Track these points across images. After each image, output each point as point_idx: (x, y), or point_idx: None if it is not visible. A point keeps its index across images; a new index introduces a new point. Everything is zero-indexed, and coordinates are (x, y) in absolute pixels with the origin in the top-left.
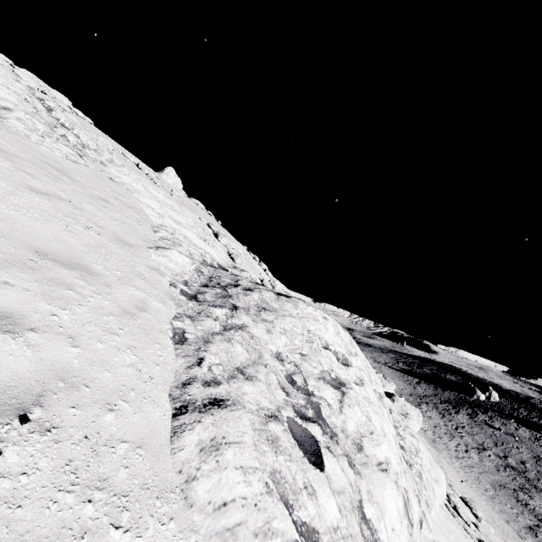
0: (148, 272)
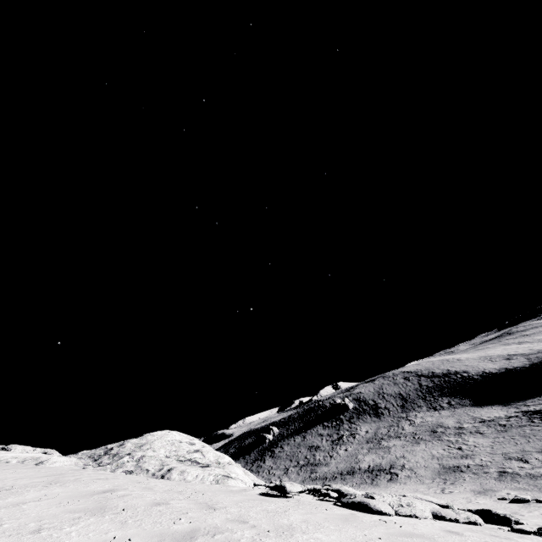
0: (70, 468)
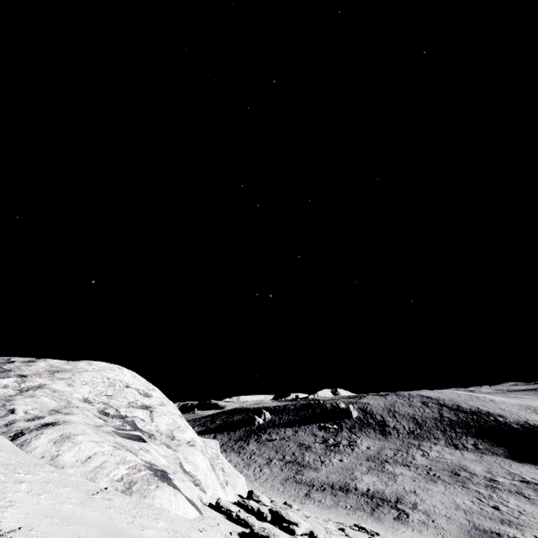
0: None
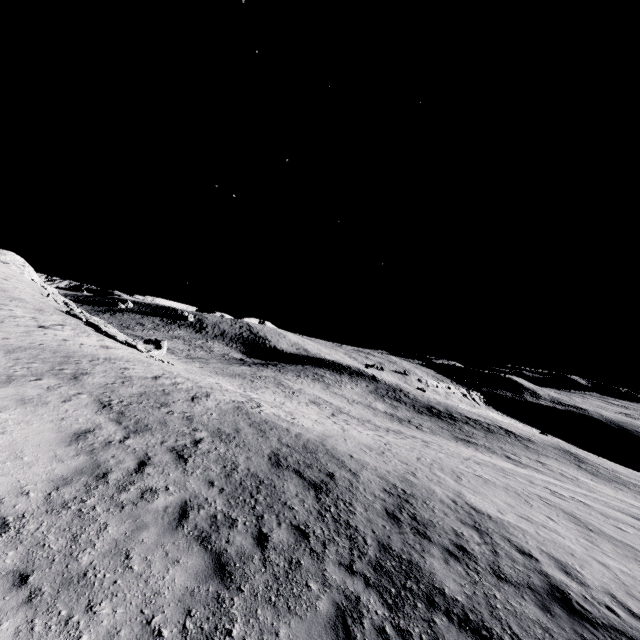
0: None
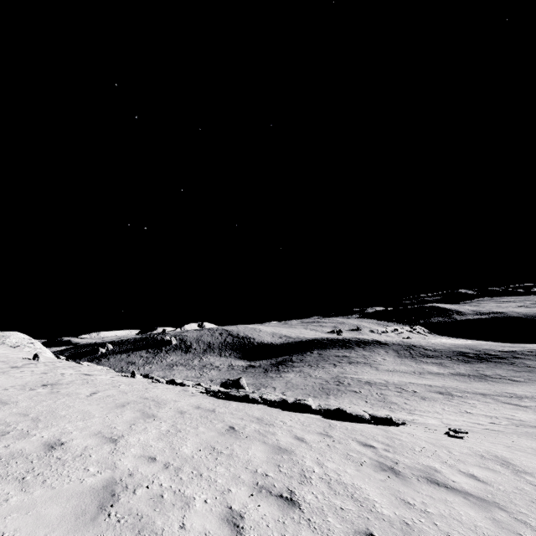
0: None
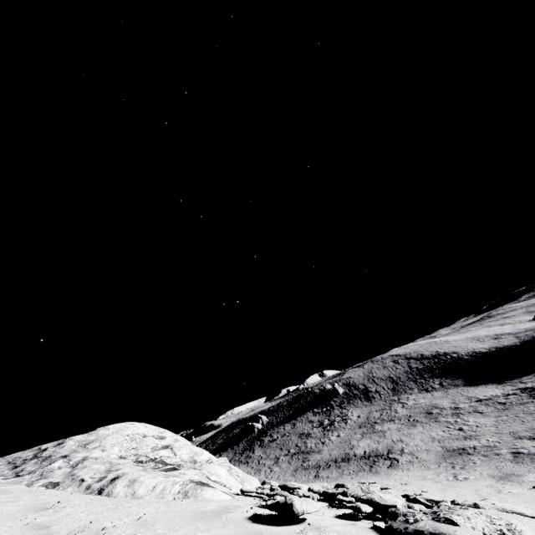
0: None
